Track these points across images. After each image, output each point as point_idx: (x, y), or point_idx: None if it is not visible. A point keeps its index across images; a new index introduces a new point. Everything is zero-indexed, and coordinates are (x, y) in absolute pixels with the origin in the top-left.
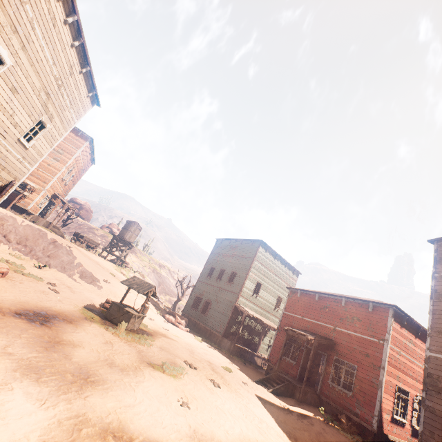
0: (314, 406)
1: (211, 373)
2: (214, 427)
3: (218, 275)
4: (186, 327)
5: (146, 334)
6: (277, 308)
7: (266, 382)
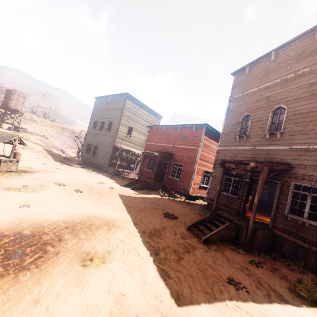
0: (161, 190)
1: (81, 186)
2: (49, 213)
3: (100, 126)
4: (81, 165)
5: (26, 173)
6: None
7: (130, 185)
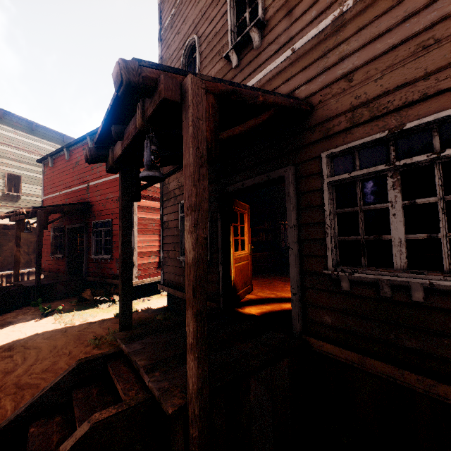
0: (79, 294)
1: None
2: None
3: None
4: None
5: None
6: None
7: None
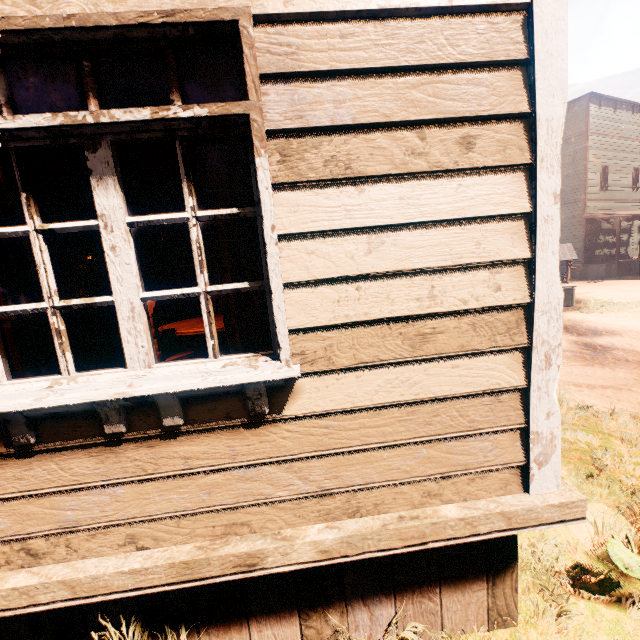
0: None
1: None
2: None
3: None
4: None
5: (577, 301)
6: (635, 187)
7: None
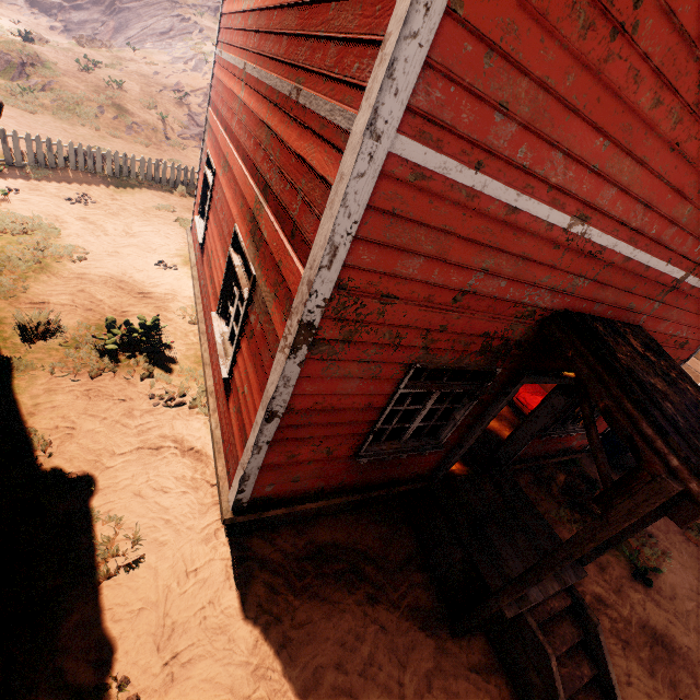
0: None
1: None
2: None
3: None
4: None
5: None
6: None
7: None
